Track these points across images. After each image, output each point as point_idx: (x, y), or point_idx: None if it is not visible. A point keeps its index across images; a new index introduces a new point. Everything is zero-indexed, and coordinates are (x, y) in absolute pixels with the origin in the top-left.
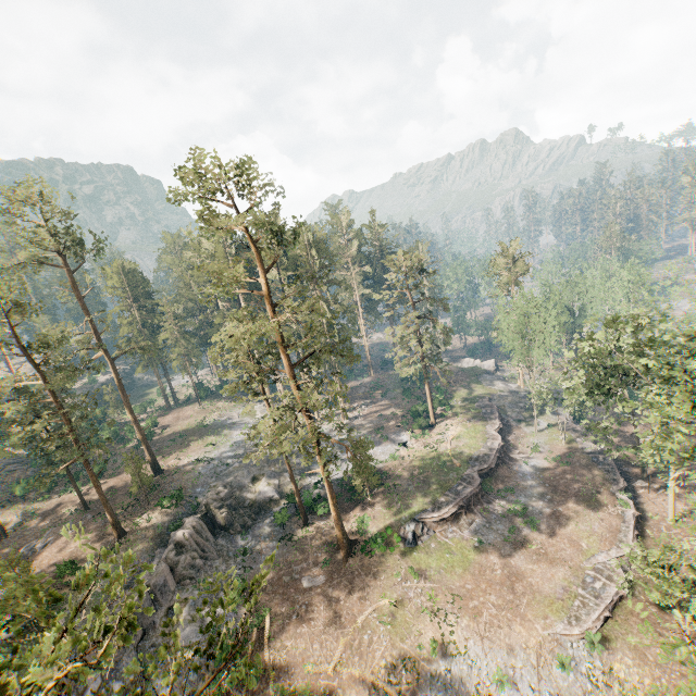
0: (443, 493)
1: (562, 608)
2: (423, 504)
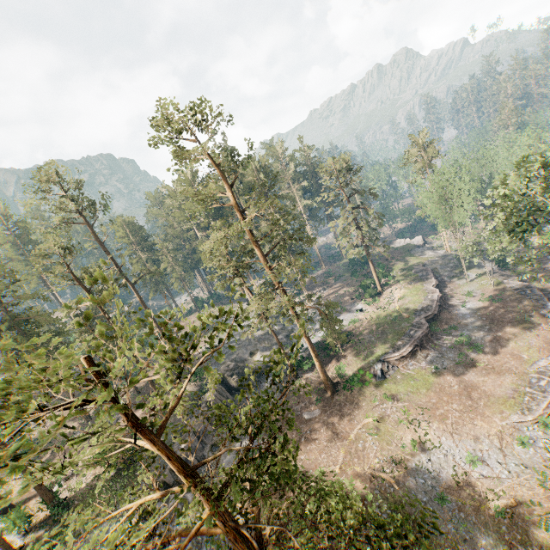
0: (399, 338)
1: (514, 404)
2: (385, 348)
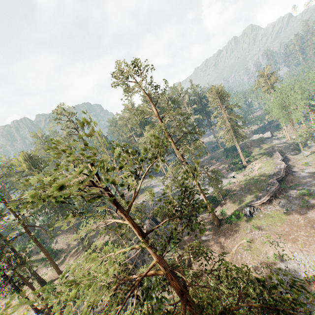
0: (259, 192)
1: None
2: (251, 198)
